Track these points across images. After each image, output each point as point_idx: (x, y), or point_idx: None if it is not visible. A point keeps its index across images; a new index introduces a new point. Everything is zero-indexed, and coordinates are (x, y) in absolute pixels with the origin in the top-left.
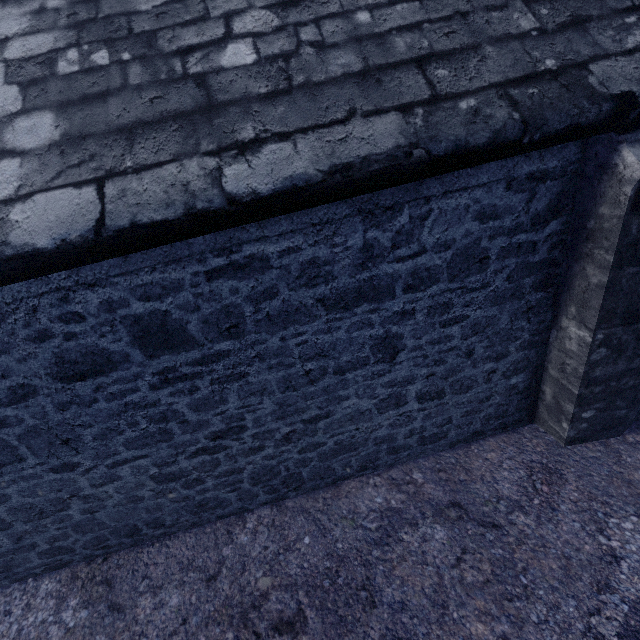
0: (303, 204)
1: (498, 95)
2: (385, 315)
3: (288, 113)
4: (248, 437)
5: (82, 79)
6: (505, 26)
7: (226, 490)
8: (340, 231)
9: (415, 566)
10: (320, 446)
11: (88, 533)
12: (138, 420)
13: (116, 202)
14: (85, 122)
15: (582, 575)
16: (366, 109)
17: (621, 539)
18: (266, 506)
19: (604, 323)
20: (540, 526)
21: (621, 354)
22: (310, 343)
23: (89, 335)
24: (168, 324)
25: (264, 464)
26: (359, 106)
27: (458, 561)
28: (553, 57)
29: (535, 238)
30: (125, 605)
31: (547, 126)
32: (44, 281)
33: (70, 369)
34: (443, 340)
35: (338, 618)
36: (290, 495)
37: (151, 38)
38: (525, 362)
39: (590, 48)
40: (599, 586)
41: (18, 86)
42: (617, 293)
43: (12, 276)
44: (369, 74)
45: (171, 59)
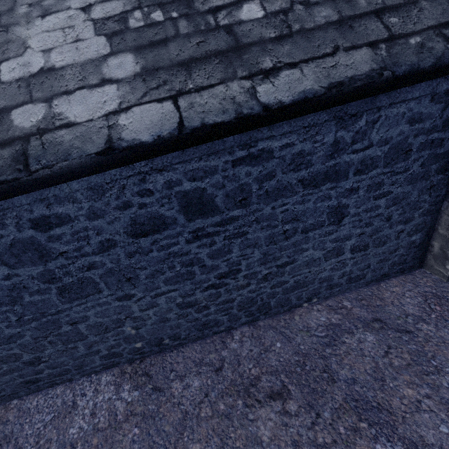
0: (307, 111)
1: (435, 34)
2: (339, 191)
3: (292, 50)
4: (241, 277)
5: (147, 31)
6: None
7: (221, 314)
8: (320, 131)
9: (357, 357)
10: (284, 284)
11: (132, 343)
12: (175, 265)
13: (188, 111)
14: (155, 59)
15: None
16: (346, 46)
17: None
18: (245, 325)
19: None
20: (439, 330)
21: None
22: (289, 211)
23: (154, 205)
24: (203, 197)
25: (248, 296)
26: (340, 44)
27: (386, 353)
28: None
29: (443, 136)
30: (163, 387)
31: None
32: (130, 168)
33: (139, 229)
34: (373, 209)
35: (311, 389)
36: (261, 318)
37: (189, 2)
38: (423, 225)
39: None
40: None
41: (105, 37)
42: None
43: (121, 162)
44: (343, 22)
45: (206, 16)
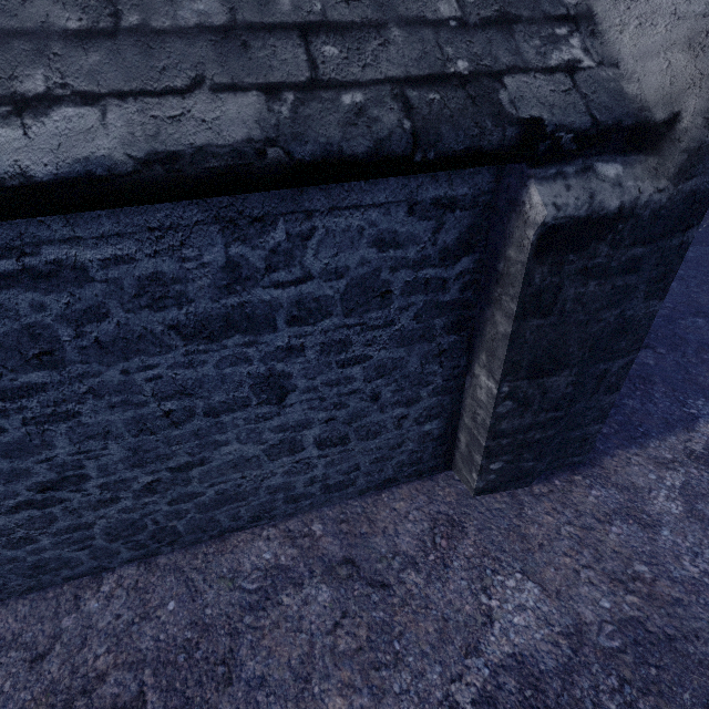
0: (113, 200)
1: (392, 94)
2: (266, 350)
3: (104, 65)
4: (93, 488)
5: None
6: (421, 6)
7: (72, 548)
8: (191, 241)
9: (288, 634)
10: (197, 496)
11: None
12: None
13: None
14: None
15: (455, 638)
16: (219, 81)
17: (501, 598)
18: (132, 564)
19: (509, 376)
20: (428, 585)
21: (527, 408)
22: (166, 379)
23: None
24: None
25: (122, 518)
26: (210, 75)
27: (335, 627)
28: (467, 58)
29: (445, 275)
30: None
31: (442, 144)
32: None
33: None
34: (343, 382)
35: (184, 700)
36: (164, 550)
37: None
38: (439, 408)
39: (511, 56)
40: (468, 650)
41: None
42: (522, 345)
43: None
44: (234, 33)
45: None
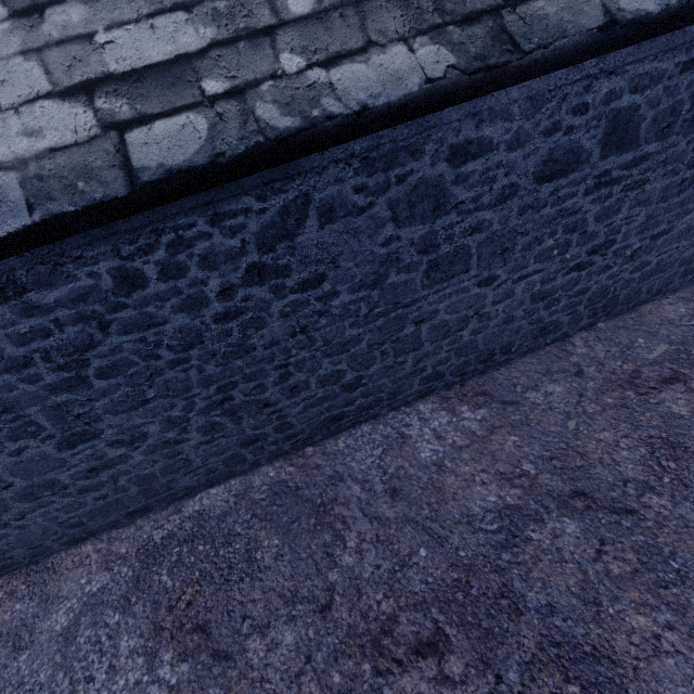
0: None
1: None
2: None
3: None
4: (610, 253)
5: None
6: None
7: (566, 313)
8: None
9: None
10: (646, 266)
11: (462, 357)
12: (557, 230)
13: None
14: None
15: None
16: None
17: None
18: (581, 332)
19: None
20: None
21: None
22: None
23: (580, 130)
24: (632, 121)
25: (604, 284)
26: None
27: None
28: None
29: None
30: (516, 400)
31: None
32: (579, 69)
33: (549, 168)
34: None
35: None
36: (600, 321)
37: None
38: None
39: None
40: None
41: None
42: None
43: (608, 46)
44: None
45: None
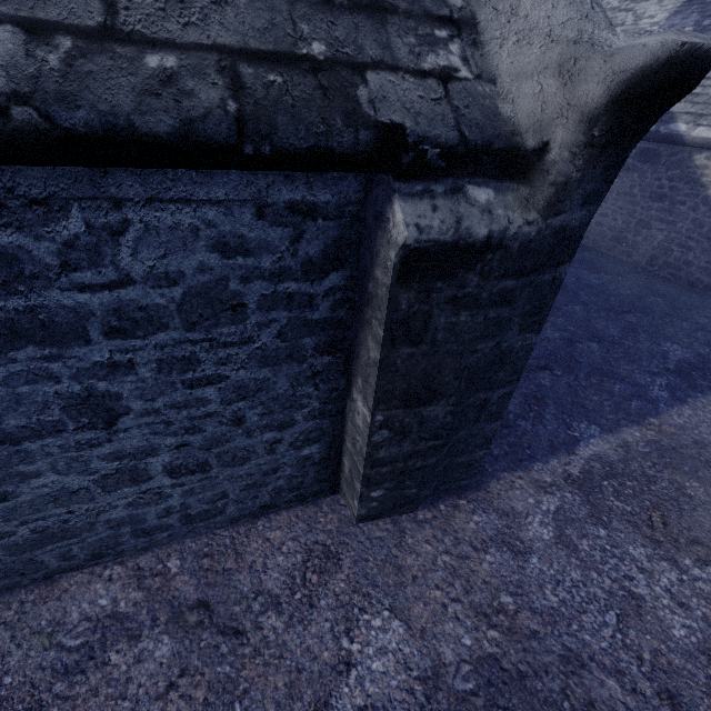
0: None
1: (219, 65)
2: (79, 366)
3: None
4: None
5: None
6: None
7: None
8: None
9: (106, 703)
10: (4, 537)
11: None
12: None
13: None
14: None
15: (305, 693)
16: None
17: (364, 640)
18: None
19: (383, 404)
20: (288, 629)
21: (406, 436)
22: None
23: None
24: None
25: None
26: None
27: (169, 689)
28: (326, 41)
29: (311, 290)
30: None
31: (279, 138)
32: None
33: None
34: (194, 404)
35: None
36: None
37: None
38: (319, 432)
39: (379, 49)
40: (317, 705)
41: None
42: (393, 374)
43: None
44: None
45: None
